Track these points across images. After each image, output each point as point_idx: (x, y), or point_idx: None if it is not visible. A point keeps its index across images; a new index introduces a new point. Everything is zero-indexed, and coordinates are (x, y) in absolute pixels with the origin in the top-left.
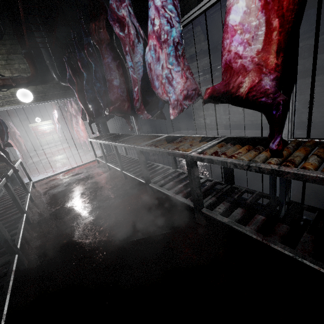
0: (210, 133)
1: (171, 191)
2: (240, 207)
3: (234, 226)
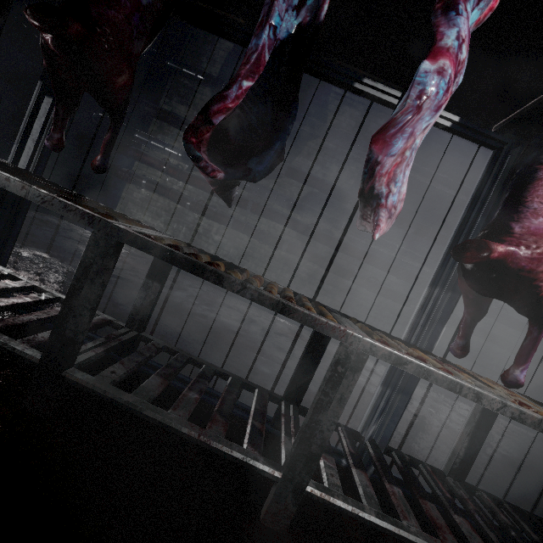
0: (145, 262)
1: (178, 412)
2: (356, 466)
3: (394, 528)
